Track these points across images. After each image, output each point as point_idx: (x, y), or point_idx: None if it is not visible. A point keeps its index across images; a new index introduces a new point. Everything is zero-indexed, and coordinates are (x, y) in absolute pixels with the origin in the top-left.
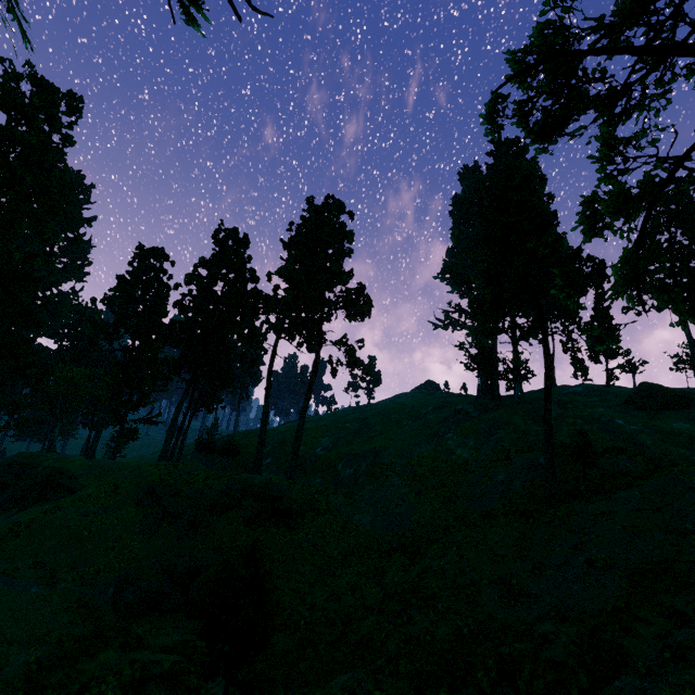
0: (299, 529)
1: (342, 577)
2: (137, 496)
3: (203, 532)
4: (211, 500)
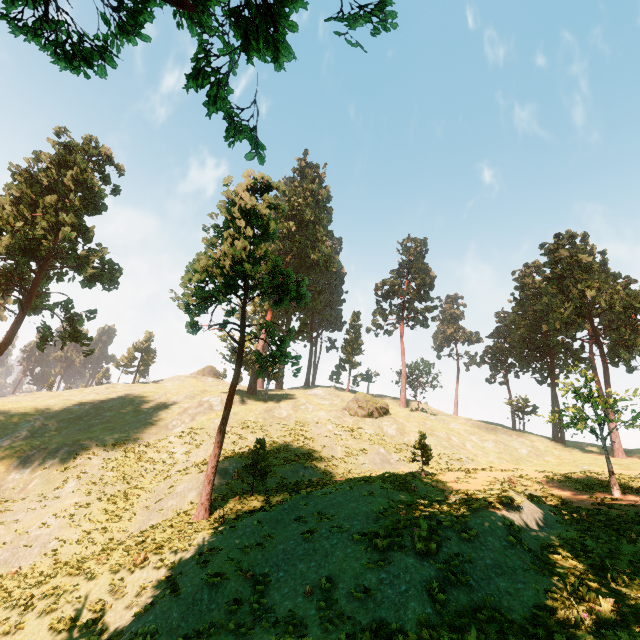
0: None
1: None
2: None
3: None
4: None
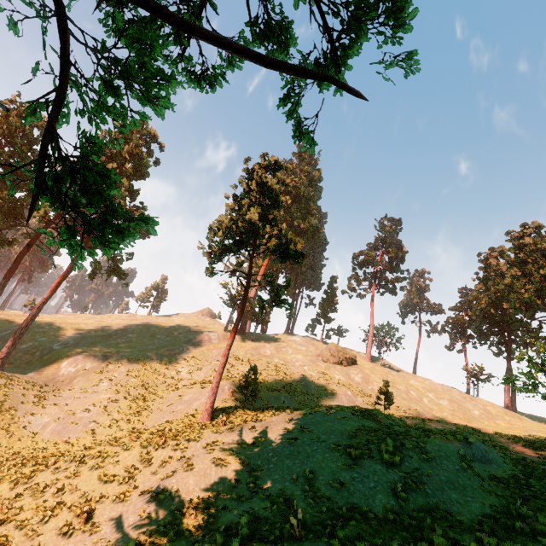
0: None
1: None
2: None
3: None
4: None
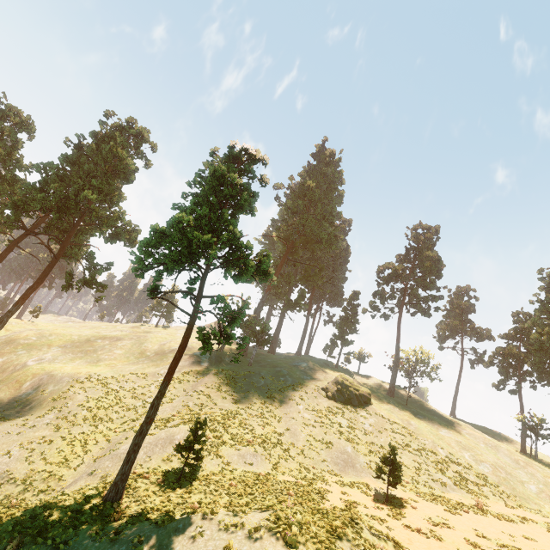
0: None
1: None
2: None
3: None
4: None
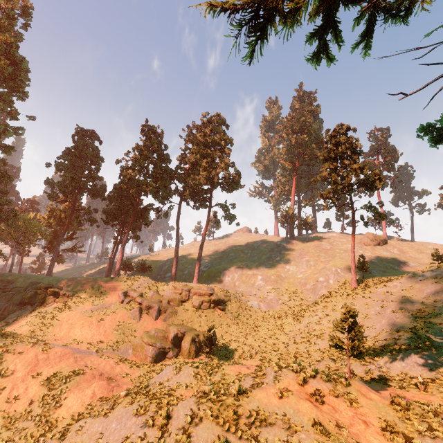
0: (225, 310)
1: (260, 331)
2: (120, 298)
3: (169, 316)
4: (168, 297)
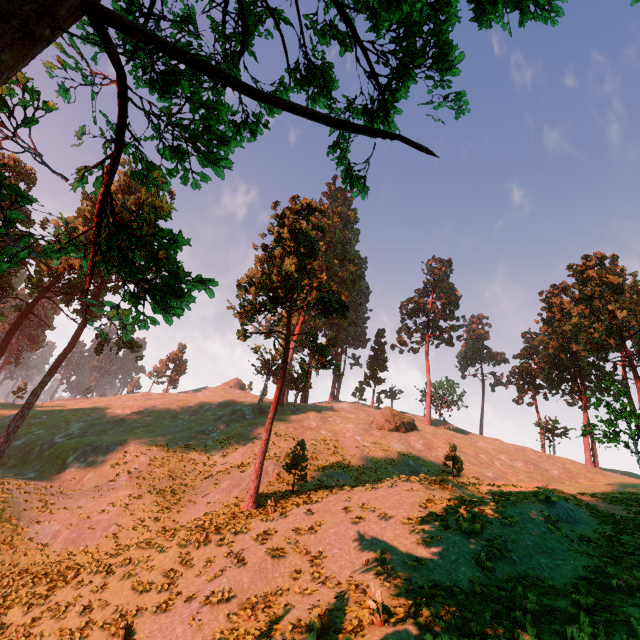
0: None
1: None
2: None
3: None
4: None
